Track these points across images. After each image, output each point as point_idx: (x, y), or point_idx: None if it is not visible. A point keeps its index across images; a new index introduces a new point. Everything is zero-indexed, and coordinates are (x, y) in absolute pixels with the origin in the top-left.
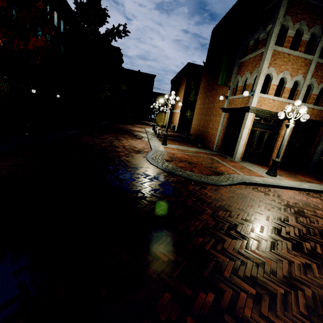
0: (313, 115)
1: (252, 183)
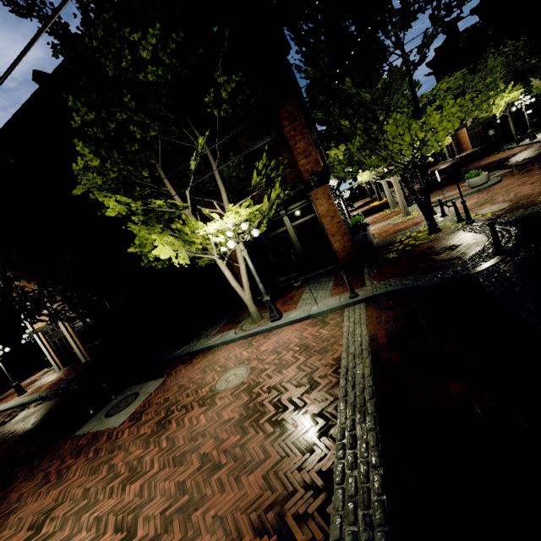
0: None
1: None
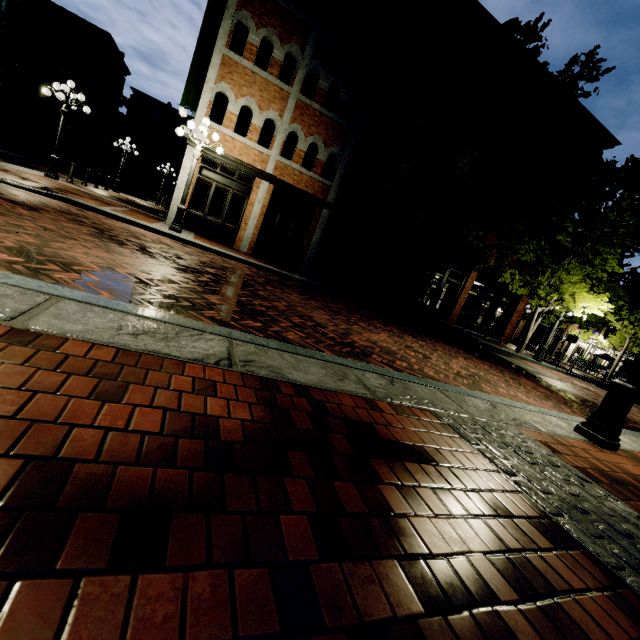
0: (303, 184)
1: (87, 206)
